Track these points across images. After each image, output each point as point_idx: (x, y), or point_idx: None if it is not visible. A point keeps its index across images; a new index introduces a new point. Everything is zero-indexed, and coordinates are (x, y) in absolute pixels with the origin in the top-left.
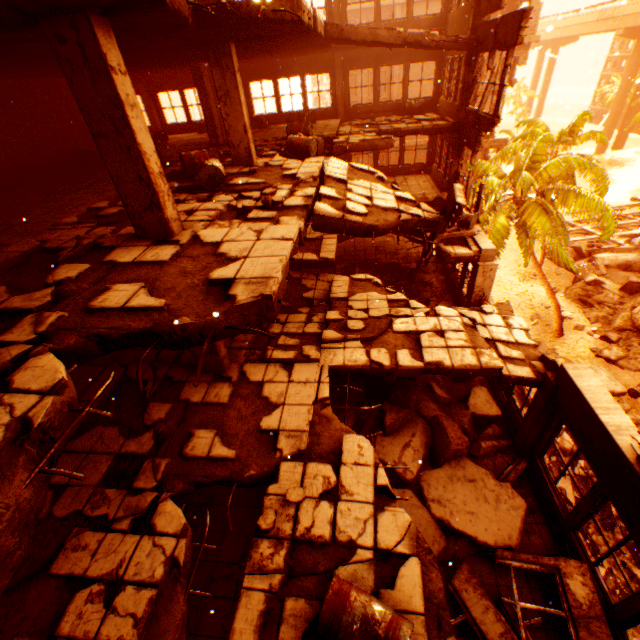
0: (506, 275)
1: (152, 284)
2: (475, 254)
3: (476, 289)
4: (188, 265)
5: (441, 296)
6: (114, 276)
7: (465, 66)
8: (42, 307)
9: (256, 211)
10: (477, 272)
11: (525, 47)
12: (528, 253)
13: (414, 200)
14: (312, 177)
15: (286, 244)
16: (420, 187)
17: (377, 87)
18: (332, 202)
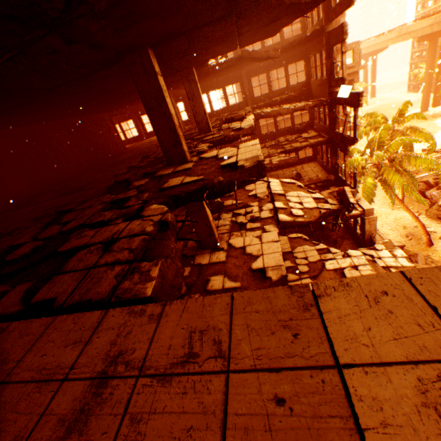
0: (380, 208)
1: (225, 274)
2: (361, 212)
3: (366, 232)
4: (235, 261)
5: (343, 236)
6: (204, 271)
7: (328, 111)
8: (185, 292)
9: (249, 223)
10: (365, 222)
11: (356, 73)
12: (392, 195)
13: (323, 197)
14: (266, 195)
15: (277, 244)
16: (313, 171)
17: (276, 122)
18: (283, 210)
